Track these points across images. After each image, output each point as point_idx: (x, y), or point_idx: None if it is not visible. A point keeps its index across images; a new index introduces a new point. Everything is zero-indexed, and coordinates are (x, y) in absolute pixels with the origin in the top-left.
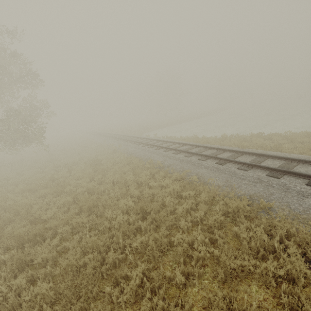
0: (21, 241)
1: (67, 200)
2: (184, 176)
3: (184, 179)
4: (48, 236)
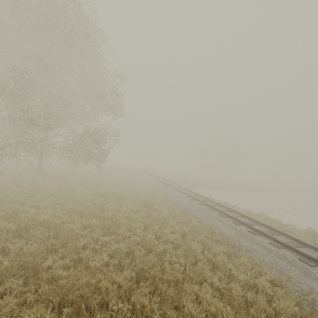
0: (59, 297)
1: (119, 248)
2: (285, 282)
3: (287, 288)
4: (93, 306)
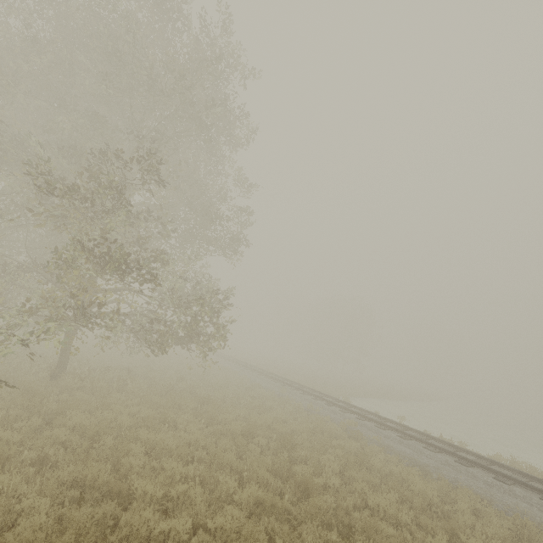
0: None
1: None
2: None
3: None
4: None
